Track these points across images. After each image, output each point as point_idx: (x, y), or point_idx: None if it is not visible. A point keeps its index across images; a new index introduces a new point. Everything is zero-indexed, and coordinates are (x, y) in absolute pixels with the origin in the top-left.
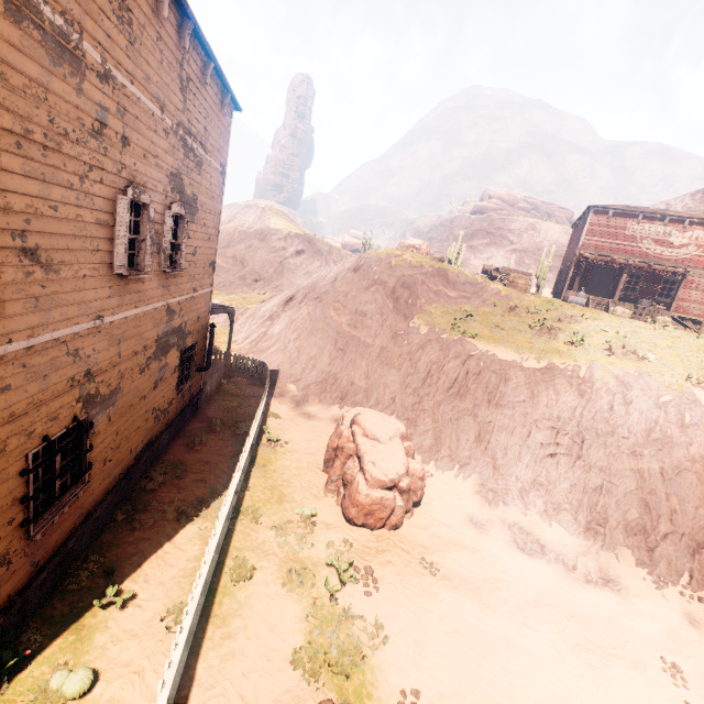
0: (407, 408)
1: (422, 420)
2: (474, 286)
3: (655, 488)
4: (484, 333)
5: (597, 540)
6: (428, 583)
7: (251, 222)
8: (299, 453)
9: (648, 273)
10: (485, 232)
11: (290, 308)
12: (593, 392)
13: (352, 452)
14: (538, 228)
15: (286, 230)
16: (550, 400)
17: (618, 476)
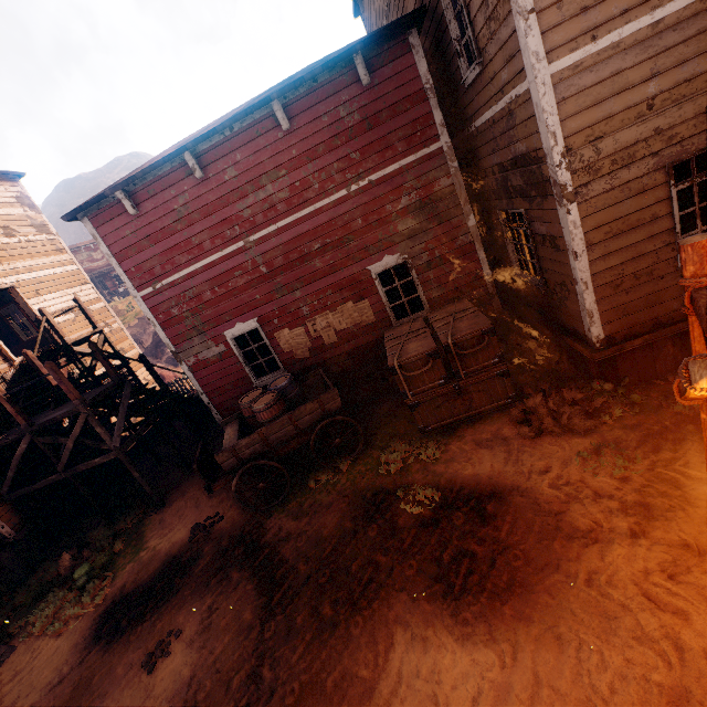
0: None
1: None
2: None
3: None
4: None
5: None
6: None
7: None
8: None
9: (104, 277)
10: None
11: None
12: None
13: None
14: None
15: None
16: None
17: None
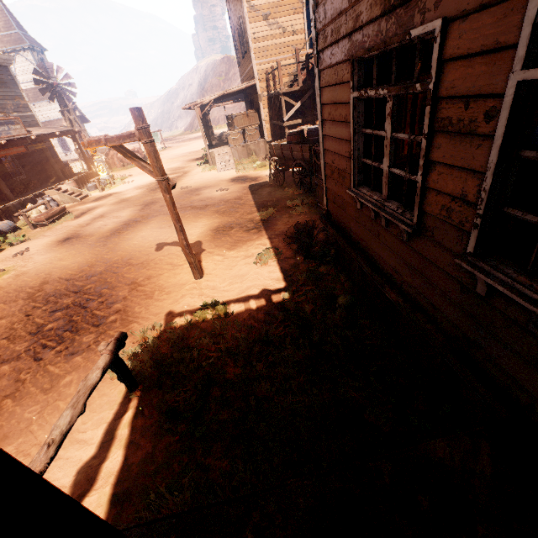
0: None
1: None
2: None
3: None
4: None
5: None
6: None
7: (224, 71)
8: None
9: None
10: None
11: None
12: None
13: None
14: None
15: None
16: None
17: None
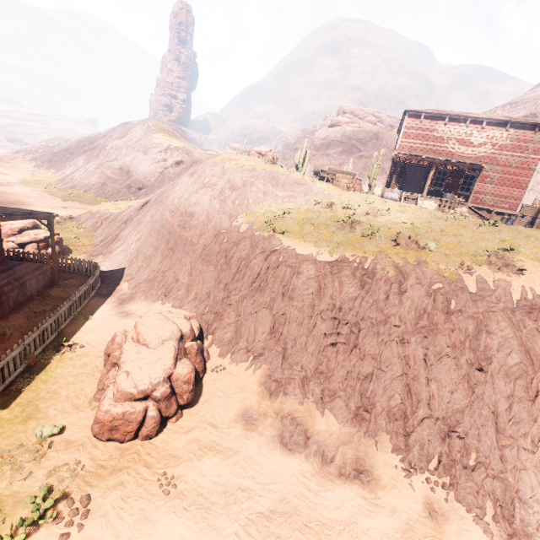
0: (217, 302)
1: (228, 314)
2: (302, 186)
3: (418, 374)
4: (294, 229)
5: (362, 426)
6: (153, 507)
7: (138, 138)
8: (90, 357)
9: (452, 170)
10: (339, 142)
11: (142, 212)
12: (373, 282)
13: (116, 360)
14: (380, 137)
15: (166, 143)
16: (335, 292)
17: (387, 363)
